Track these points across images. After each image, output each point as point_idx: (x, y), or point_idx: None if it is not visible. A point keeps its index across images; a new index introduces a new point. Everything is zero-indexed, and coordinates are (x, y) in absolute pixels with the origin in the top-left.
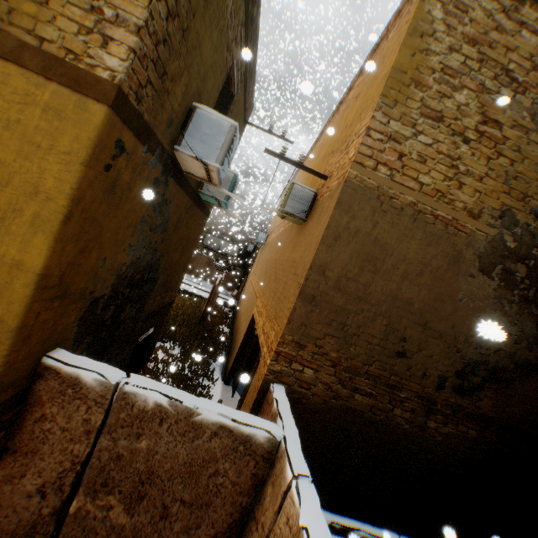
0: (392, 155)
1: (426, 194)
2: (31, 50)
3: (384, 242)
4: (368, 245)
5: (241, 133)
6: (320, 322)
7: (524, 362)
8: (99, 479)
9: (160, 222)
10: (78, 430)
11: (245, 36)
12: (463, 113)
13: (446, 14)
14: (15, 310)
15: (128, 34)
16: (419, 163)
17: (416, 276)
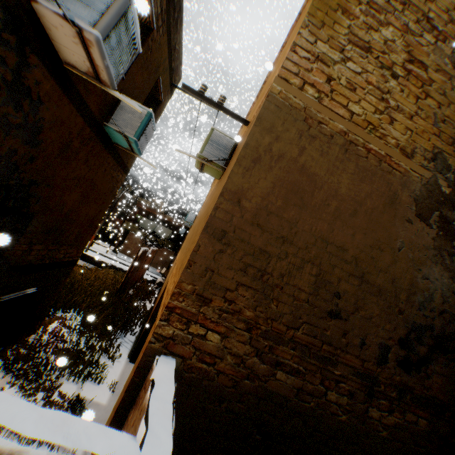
0: (319, 77)
1: (357, 125)
2: None
3: (312, 172)
4: (294, 173)
5: (168, 96)
6: (232, 267)
7: None
8: None
9: (20, 121)
10: None
11: None
12: (390, 49)
13: None
14: None
15: None
16: (348, 90)
17: (349, 216)
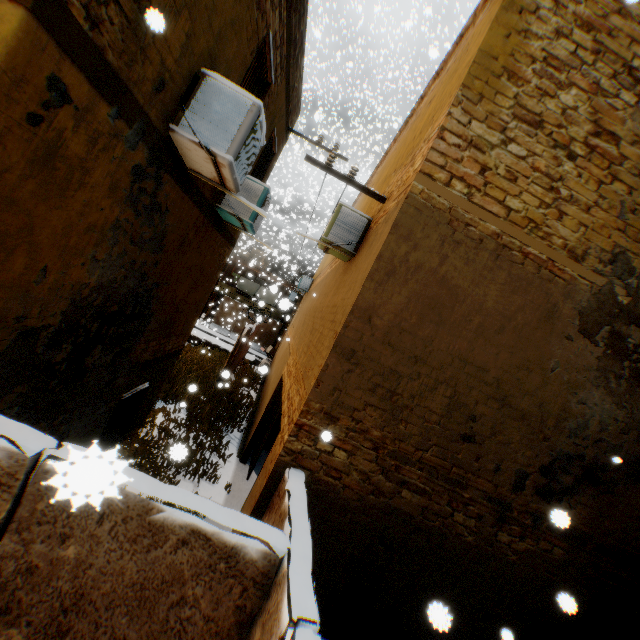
0: (471, 167)
1: (514, 224)
2: None
3: (454, 284)
4: (432, 286)
5: (282, 143)
6: (361, 387)
7: (632, 460)
8: None
9: (150, 235)
10: None
11: (286, 0)
12: (569, 120)
13: None
14: None
15: None
16: (507, 181)
17: (495, 333)
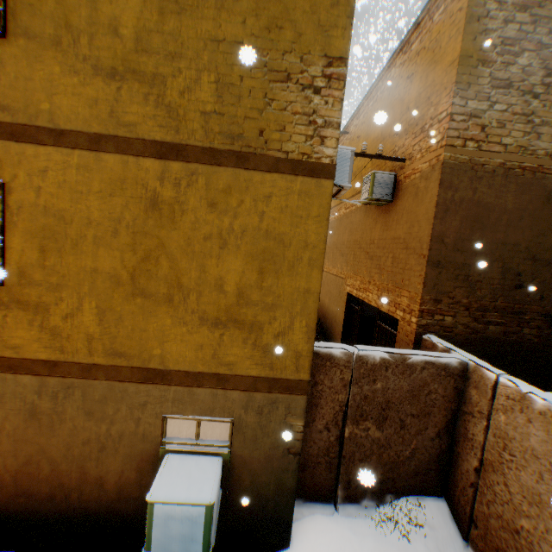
0: (474, 129)
1: (510, 153)
2: (282, 160)
3: (484, 202)
4: (472, 208)
5: None
6: (448, 279)
7: None
8: (357, 414)
9: None
10: (338, 386)
11: None
12: (527, 74)
13: None
14: (311, 318)
15: (333, 130)
16: (498, 129)
17: (516, 221)
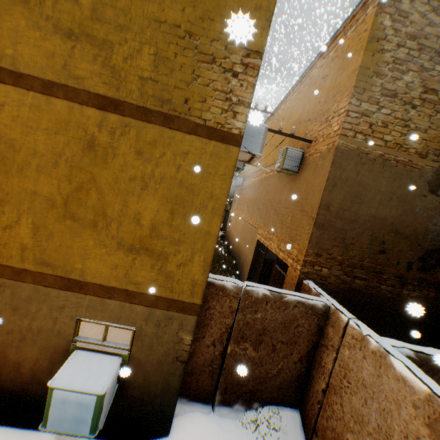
0: (364, 125)
1: (389, 147)
2: (200, 126)
3: (364, 183)
4: (354, 186)
5: None
6: (329, 239)
7: None
8: (239, 335)
9: None
10: (226, 312)
11: None
12: (410, 89)
13: (393, 22)
14: (209, 255)
15: (244, 108)
16: (382, 128)
17: (387, 201)
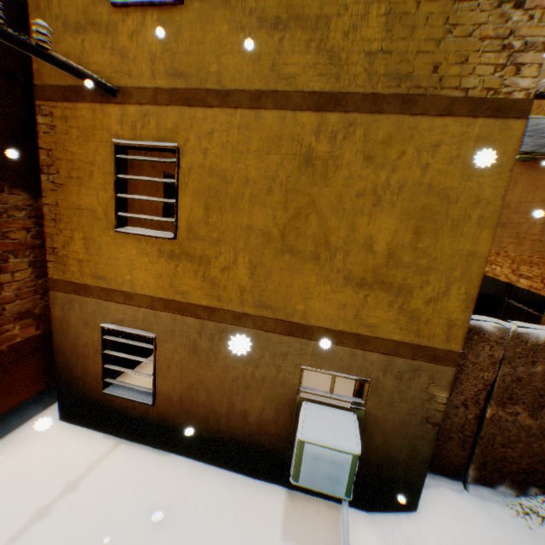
0: None
1: None
2: (458, 101)
3: None
4: None
5: None
6: None
7: None
8: (503, 395)
9: None
10: (483, 363)
11: None
12: None
13: None
14: (472, 285)
15: (534, 54)
16: None
17: None
